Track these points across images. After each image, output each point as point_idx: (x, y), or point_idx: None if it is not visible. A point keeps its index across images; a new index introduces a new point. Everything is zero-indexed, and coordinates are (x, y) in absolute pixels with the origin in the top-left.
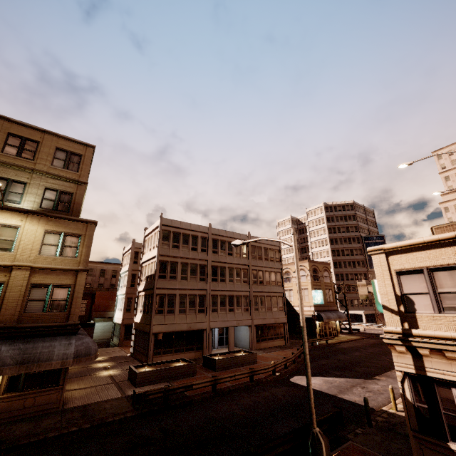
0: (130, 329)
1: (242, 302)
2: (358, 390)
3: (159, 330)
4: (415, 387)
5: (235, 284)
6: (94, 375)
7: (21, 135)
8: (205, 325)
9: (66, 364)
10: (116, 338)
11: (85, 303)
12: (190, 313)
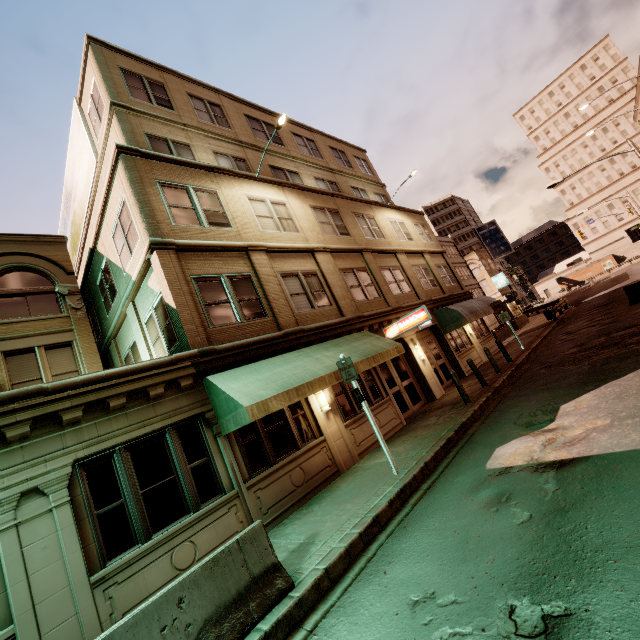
0: None
1: None
2: None
3: None
4: None
5: None
6: None
7: (334, 147)
8: None
9: None
10: None
11: None
12: None
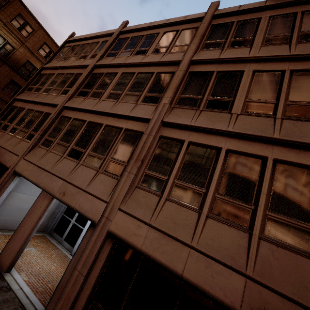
0: None
1: (115, 145)
2: None
3: None
4: None
5: (119, 103)
6: None
7: None
8: (13, 160)
9: None
10: None
11: None
12: (18, 136)
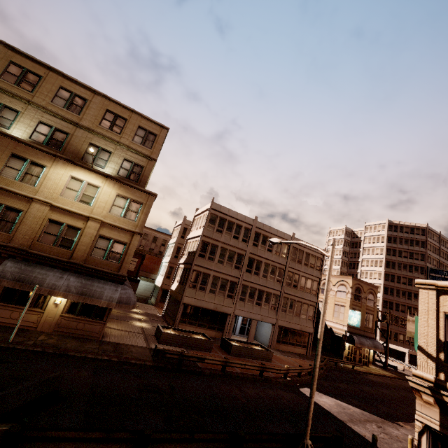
0: (166, 294)
1: (271, 299)
2: (372, 427)
3: (189, 302)
4: (434, 445)
5: (268, 280)
6: (130, 322)
7: (115, 112)
8: (230, 310)
9: (111, 305)
10: (154, 298)
11: (136, 262)
12: (219, 295)
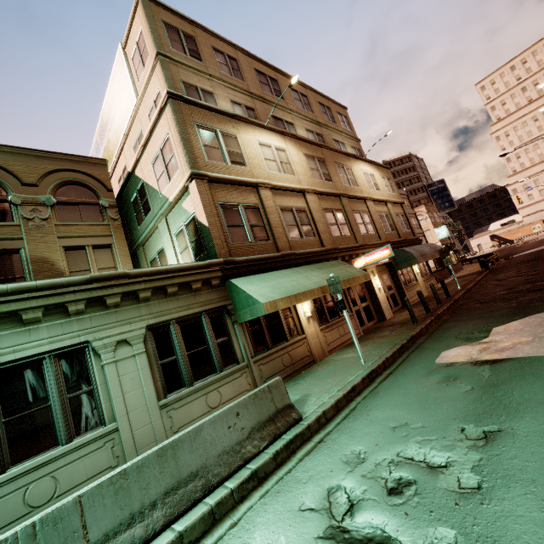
0: None
1: None
2: None
3: None
4: None
5: None
6: None
7: (322, 103)
8: None
9: None
10: None
11: None
12: None
